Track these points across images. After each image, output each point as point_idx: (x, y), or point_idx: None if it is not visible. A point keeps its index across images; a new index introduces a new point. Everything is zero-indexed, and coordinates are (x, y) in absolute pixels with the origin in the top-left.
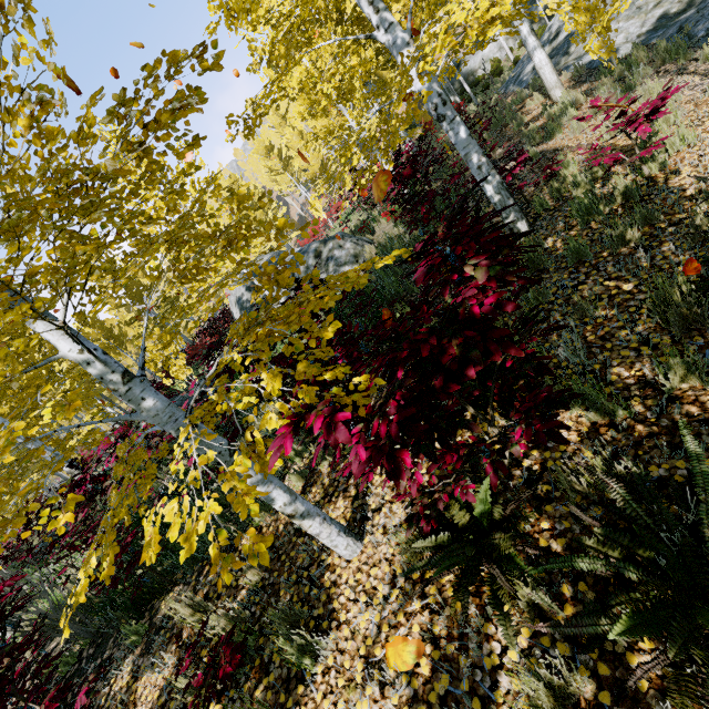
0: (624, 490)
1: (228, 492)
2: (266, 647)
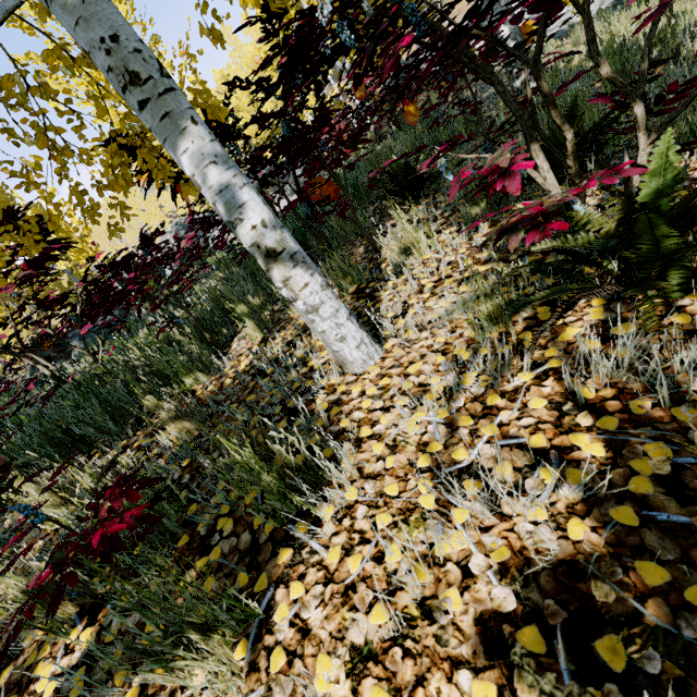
0: None
1: (142, 368)
2: (202, 514)
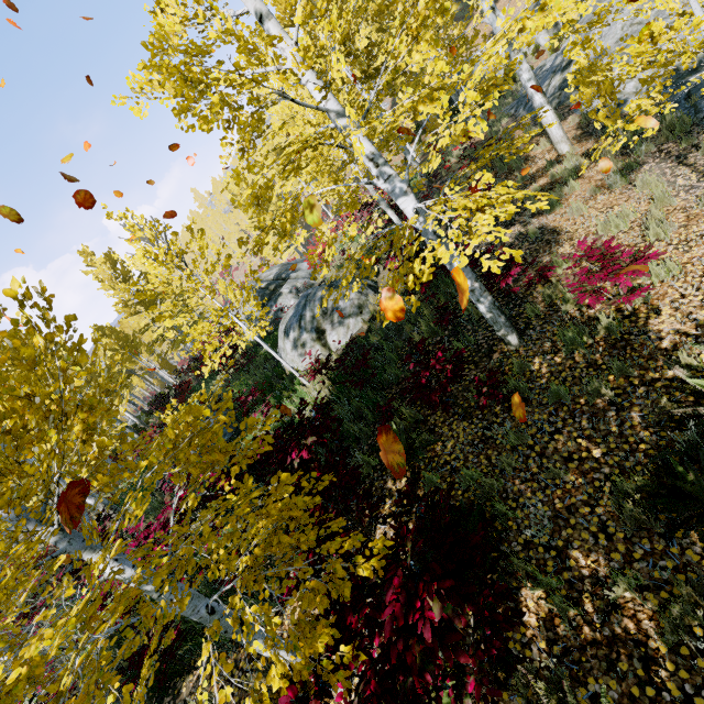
0: None
1: None
2: None
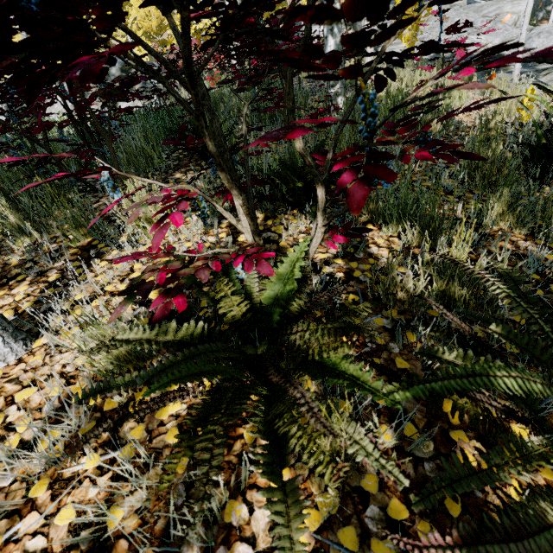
0: (503, 286)
1: None
2: None
